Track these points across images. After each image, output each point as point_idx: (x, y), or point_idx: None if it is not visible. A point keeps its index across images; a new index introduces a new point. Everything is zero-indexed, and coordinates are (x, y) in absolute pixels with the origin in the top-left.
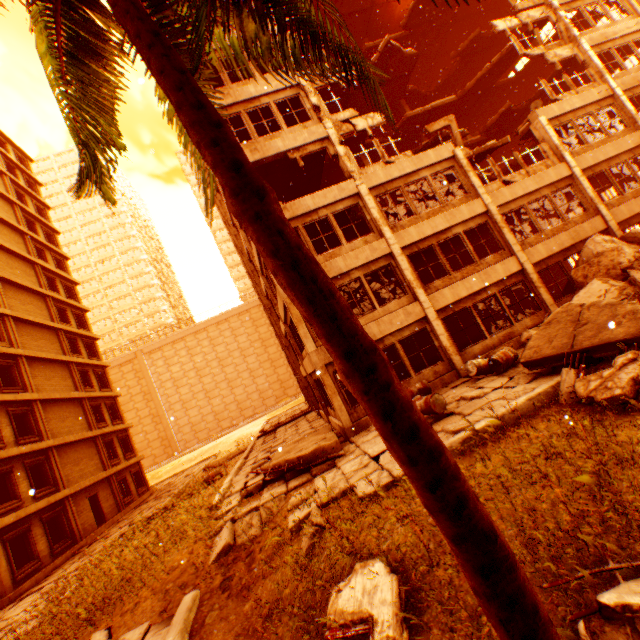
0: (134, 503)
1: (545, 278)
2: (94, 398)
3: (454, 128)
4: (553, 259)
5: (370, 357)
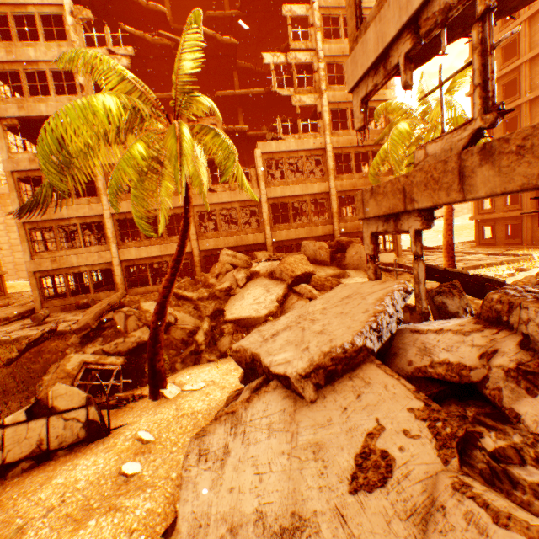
0: None
1: (288, 250)
2: None
3: (220, 128)
4: (219, 251)
5: None
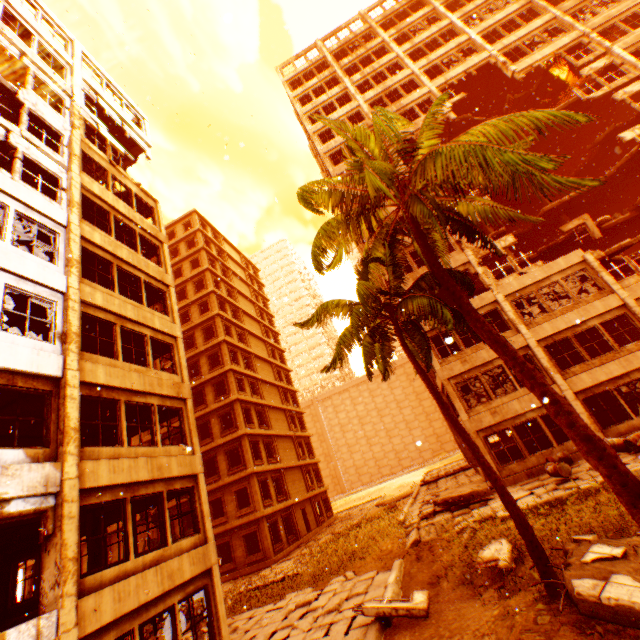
0: (325, 522)
1: None
2: (298, 436)
3: (589, 224)
4: None
5: (473, 445)
